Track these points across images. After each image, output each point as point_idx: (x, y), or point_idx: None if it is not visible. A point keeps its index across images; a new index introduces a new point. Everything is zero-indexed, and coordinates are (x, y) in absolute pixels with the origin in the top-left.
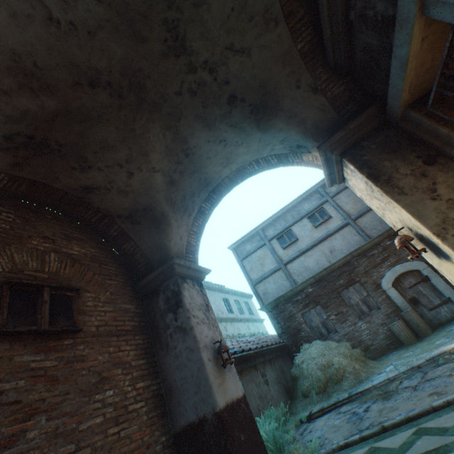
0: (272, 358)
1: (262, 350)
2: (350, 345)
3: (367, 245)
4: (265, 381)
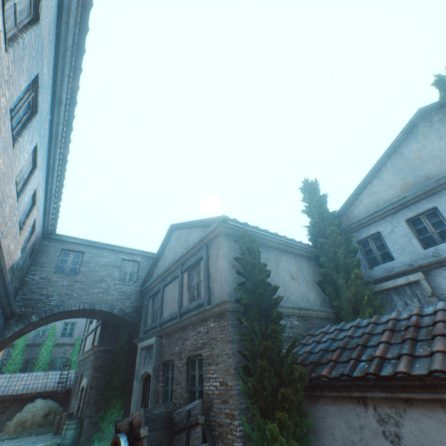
0: (36, 397)
1: (10, 395)
2: (42, 414)
3: (89, 352)
4: (3, 411)
